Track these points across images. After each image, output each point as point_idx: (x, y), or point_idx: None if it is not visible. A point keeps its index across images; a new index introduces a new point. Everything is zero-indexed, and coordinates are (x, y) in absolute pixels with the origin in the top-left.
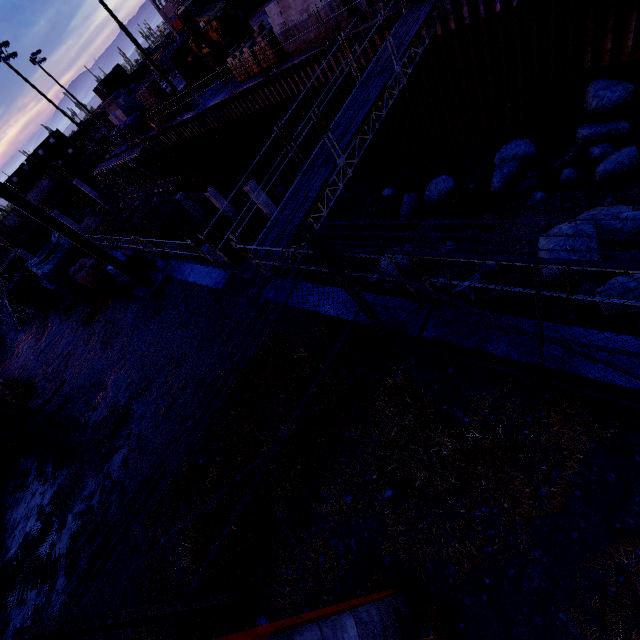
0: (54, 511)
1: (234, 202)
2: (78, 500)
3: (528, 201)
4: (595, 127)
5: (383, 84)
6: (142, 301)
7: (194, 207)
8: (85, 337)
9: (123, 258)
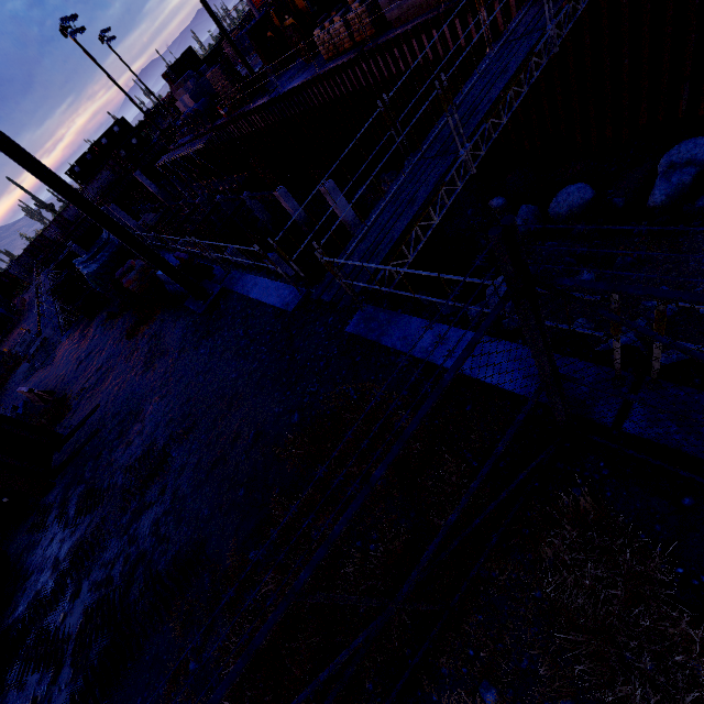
0: (69, 571)
1: (305, 205)
2: (97, 564)
3: None
4: None
5: (529, 49)
6: (193, 316)
7: (260, 208)
8: (127, 352)
9: (177, 262)
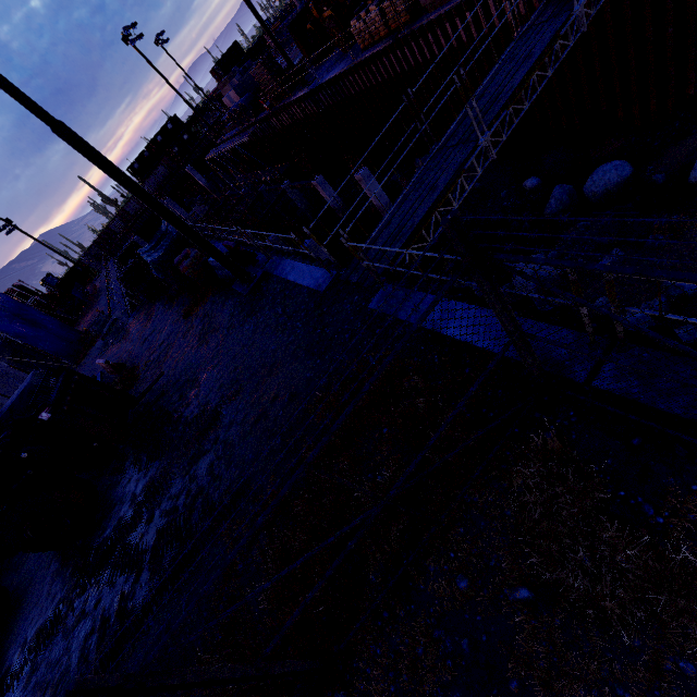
0: (144, 502)
1: (342, 192)
2: (165, 497)
3: None
4: None
5: (554, 32)
6: (240, 298)
7: (299, 197)
8: (184, 329)
9: (225, 250)
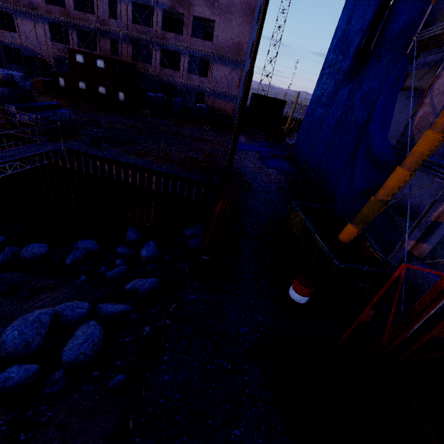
0: None
1: None
2: None
3: (76, 279)
4: (123, 249)
5: None
6: None
7: None
8: None
9: None
